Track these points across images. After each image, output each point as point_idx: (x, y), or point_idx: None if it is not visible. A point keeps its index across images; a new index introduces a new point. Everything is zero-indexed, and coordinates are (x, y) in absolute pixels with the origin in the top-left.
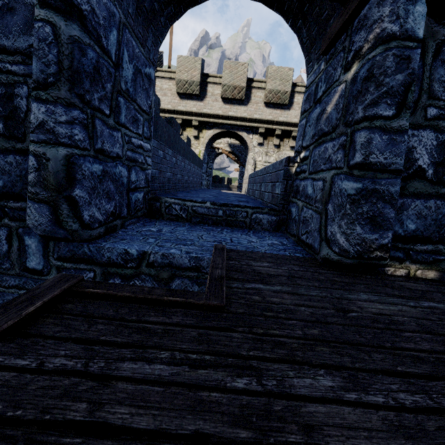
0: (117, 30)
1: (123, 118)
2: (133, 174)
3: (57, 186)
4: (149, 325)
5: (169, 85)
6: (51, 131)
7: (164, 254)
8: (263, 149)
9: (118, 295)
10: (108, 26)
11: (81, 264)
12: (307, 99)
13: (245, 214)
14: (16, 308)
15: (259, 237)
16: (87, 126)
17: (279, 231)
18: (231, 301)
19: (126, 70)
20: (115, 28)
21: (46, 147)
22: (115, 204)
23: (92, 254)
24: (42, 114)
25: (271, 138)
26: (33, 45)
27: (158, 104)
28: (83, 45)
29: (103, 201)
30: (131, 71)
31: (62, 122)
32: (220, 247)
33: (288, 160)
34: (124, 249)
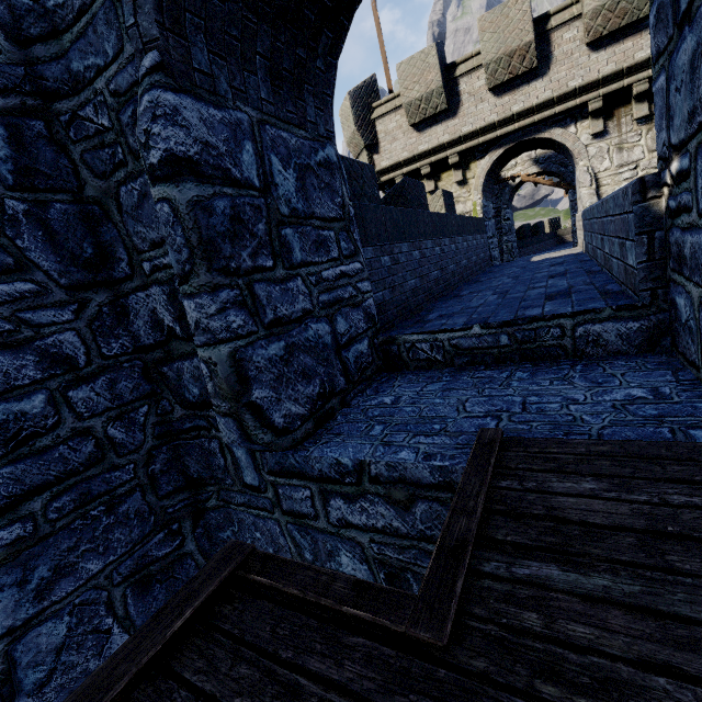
0: (252, 140)
1: (298, 254)
2: (341, 322)
3: (233, 394)
4: (305, 679)
5: (396, 121)
6: (207, 329)
7: (389, 464)
8: (610, 142)
9: (284, 590)
10: (236, 146)
11: (293, 479)
12: (658, 20)
13: (558, 331)
14: (166, 621)
15: (595, 382)
16: (244, 302)
17: (656, 349)
18: (467, 624)
19: (282, 184)
20: (248, 140)
21: (209, 350)
22: (320, 381)
23: (301, 466)
24: (193, 312)
25: (624, 108)
26: (163, 234)
27: (372, 176)
28: (207, 201)
29: (300, 387)
30: (291, 179)
31: (213, 313)
32: (489, 438)
33: (641, 186)
34: (334, 458)
